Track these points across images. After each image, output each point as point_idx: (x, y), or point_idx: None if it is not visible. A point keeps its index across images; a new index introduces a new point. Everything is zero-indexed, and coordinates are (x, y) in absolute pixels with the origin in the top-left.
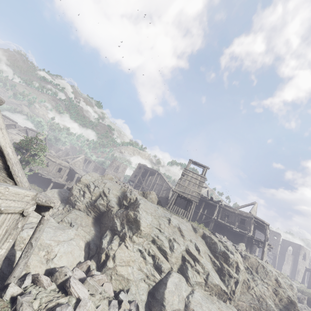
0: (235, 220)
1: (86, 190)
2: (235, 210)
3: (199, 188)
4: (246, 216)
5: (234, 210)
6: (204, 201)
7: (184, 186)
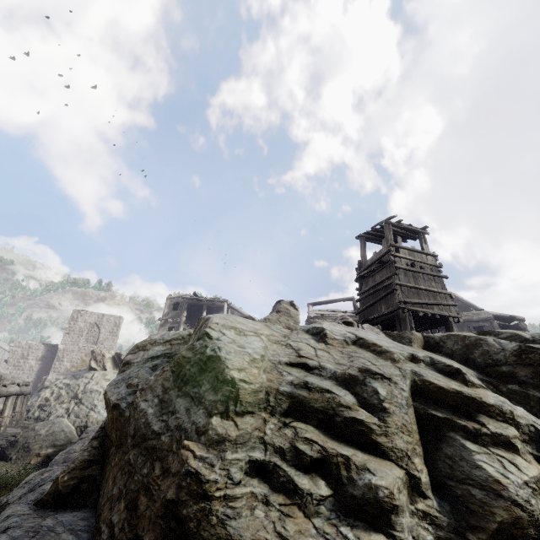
0: None
1: (324, 438)
2: None
3: (439, 282)
4: (480, 320)
5: None
6: None
7: (415, 287)
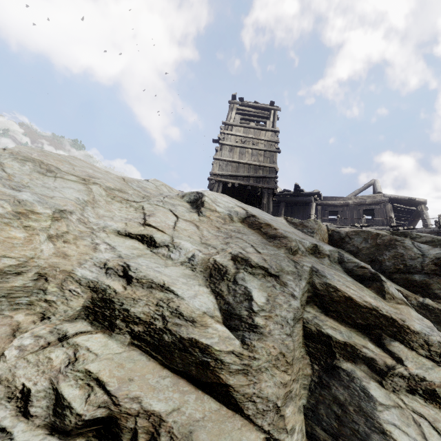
0: (353, 217)
1: None
2: (347, 200)
3: (269, 156)
4: (373, 203)
5: (345, 200)
6: (282, 201)
7: (234, 161)
